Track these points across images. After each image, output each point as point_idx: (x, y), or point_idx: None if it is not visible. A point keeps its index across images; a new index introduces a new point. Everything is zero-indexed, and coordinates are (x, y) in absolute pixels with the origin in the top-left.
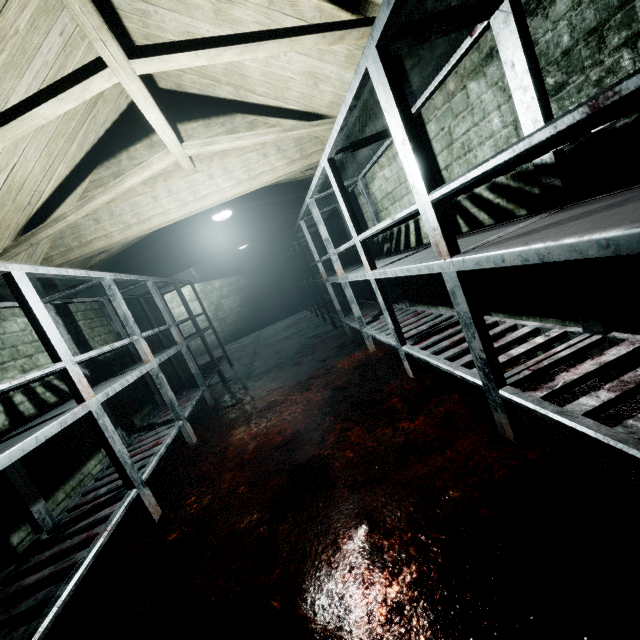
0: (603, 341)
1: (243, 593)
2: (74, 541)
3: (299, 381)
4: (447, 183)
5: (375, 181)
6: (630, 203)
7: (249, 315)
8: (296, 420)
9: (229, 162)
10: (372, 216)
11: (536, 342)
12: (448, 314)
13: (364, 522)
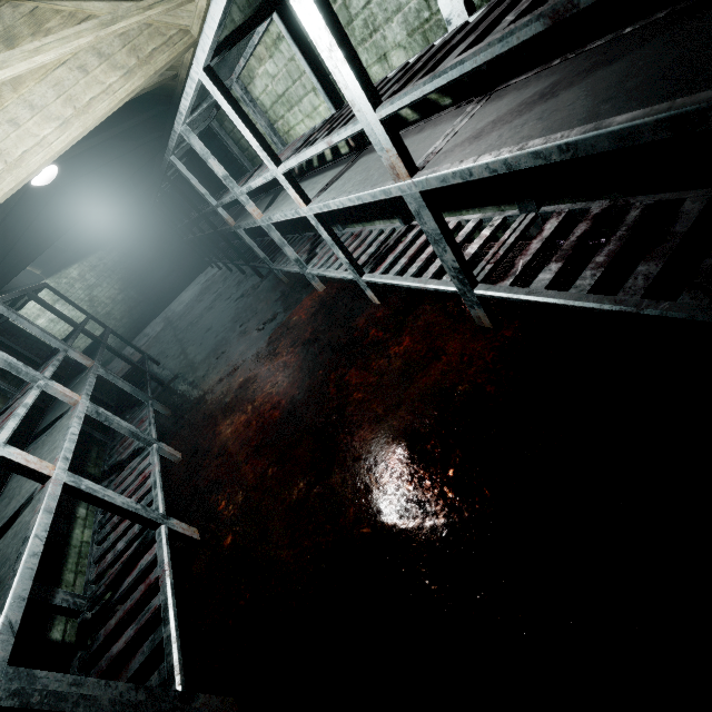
0: (537, 218)
1: (332, 539)
2: (135, 597)
3: (259, 350)
4: (398, 98)
5: (256, 81)
6: (562, 92)
7: (140, 298)
8: (284, 389)
9: (31, 92)
10: (267, 131)
11: (485, 235)
12: (390, 228)
13: (403, 441)
